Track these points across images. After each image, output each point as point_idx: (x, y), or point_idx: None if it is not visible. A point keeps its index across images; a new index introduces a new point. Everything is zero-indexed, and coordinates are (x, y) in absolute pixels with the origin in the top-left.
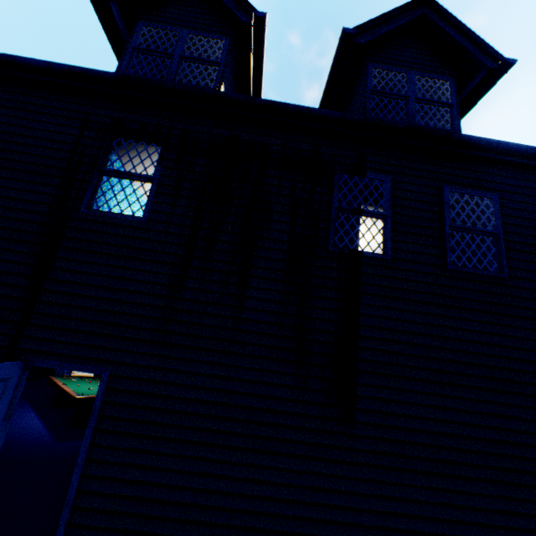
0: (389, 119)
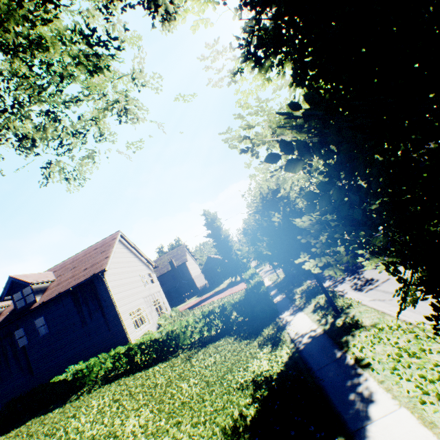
0: (22, 307)
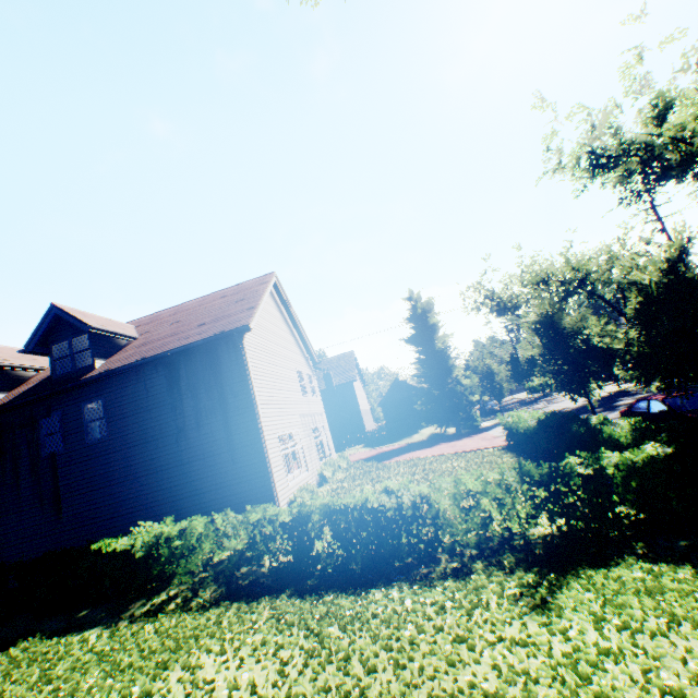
0: (64, 373)
